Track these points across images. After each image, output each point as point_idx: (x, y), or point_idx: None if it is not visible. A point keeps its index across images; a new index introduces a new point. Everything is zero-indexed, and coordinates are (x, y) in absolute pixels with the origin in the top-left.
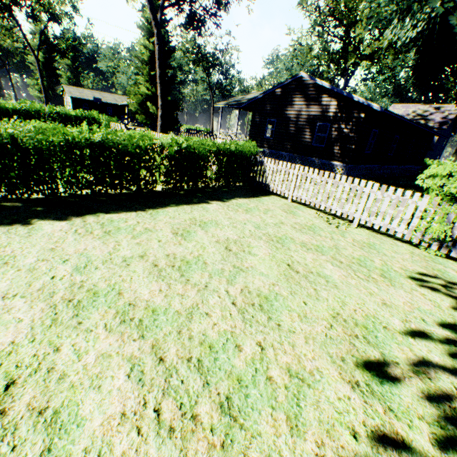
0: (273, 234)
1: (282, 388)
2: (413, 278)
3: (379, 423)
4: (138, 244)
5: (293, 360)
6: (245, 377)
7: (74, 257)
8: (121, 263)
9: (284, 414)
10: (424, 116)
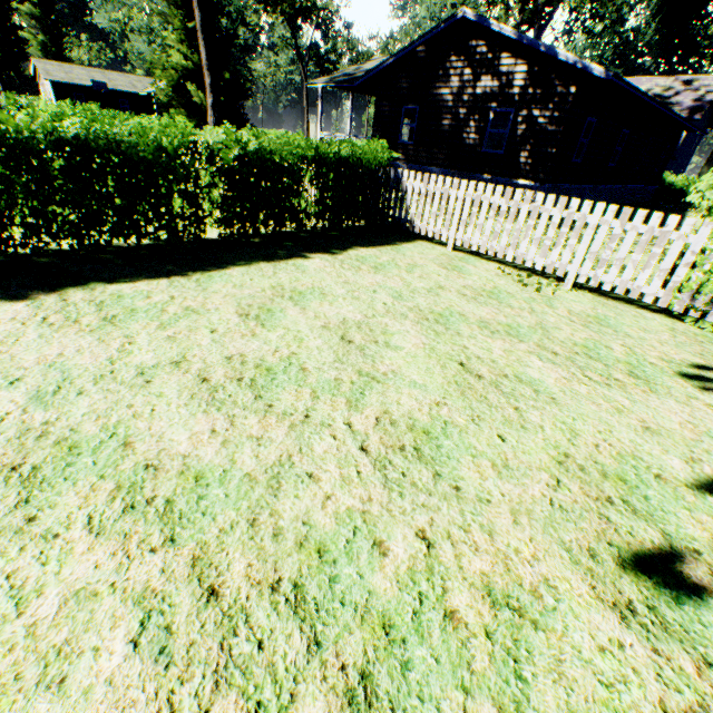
0: (428, 308)
1: (480, 636)
2: (685, 376)
3: (694, 703)
4: (170, 339)
5: (496, 567)
6: (400, 618)
7: (35, 372)
8: (134, 380)
9: (492, 704)
10: (665, 98)
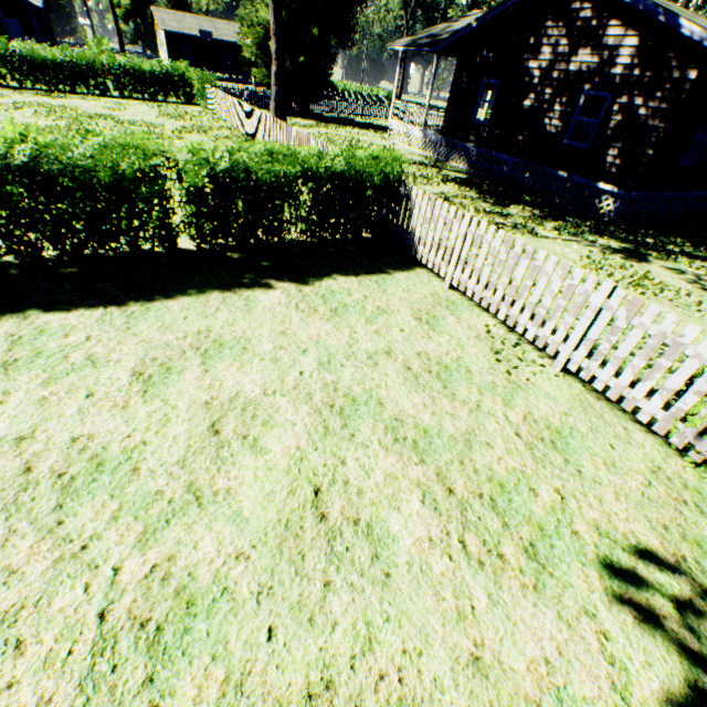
0: (347, 387)
1: None
2: (608, 568)
3: None
4: (40, 402)
5: None
6: None
7: None
8: None
9: None
10: None
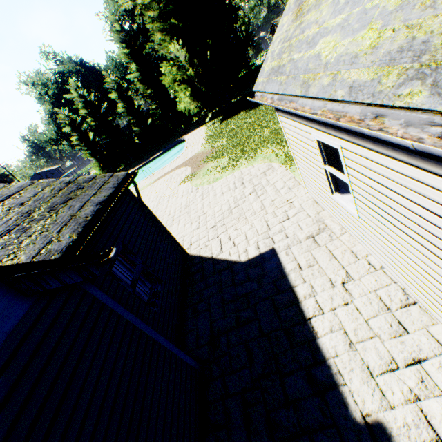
0: None
1: None
2: None
3: None
4: None
5: None
6: None
7: None
8: None
9: None
10: None
